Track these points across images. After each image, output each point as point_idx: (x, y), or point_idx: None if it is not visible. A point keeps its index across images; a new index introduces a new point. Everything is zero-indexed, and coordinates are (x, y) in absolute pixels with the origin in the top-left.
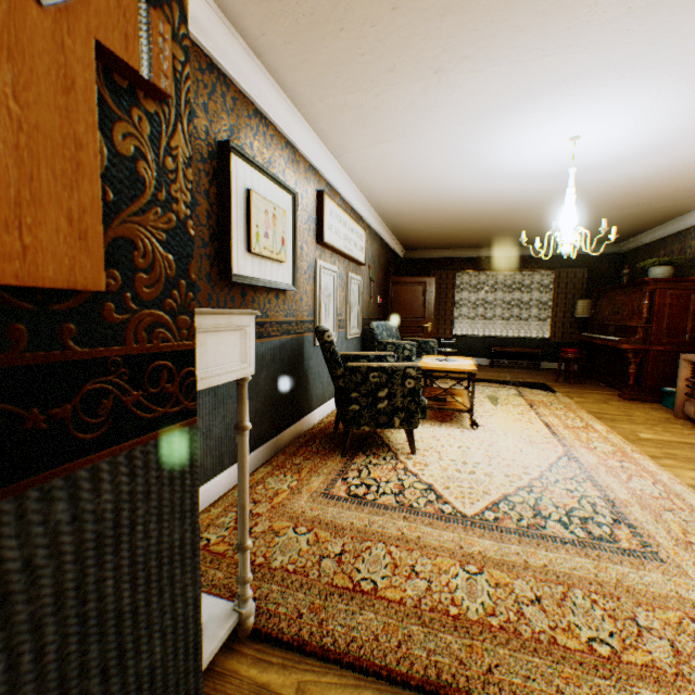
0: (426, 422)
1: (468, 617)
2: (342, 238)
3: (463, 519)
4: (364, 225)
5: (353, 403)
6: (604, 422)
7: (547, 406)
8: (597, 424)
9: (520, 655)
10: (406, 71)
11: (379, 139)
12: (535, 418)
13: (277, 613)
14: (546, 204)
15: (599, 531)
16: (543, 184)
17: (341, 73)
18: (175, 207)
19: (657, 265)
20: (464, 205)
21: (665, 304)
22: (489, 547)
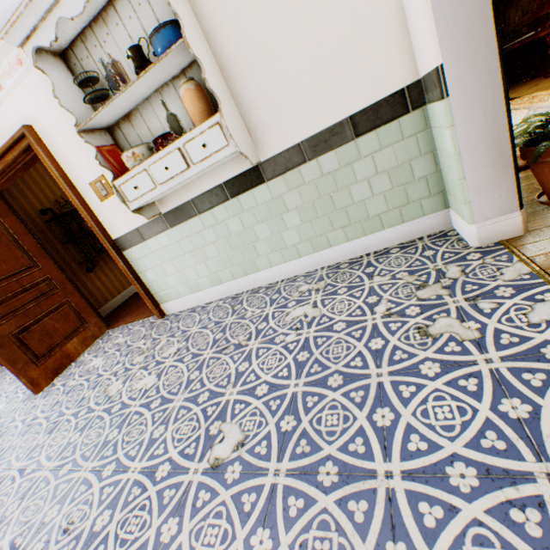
0: None
1: None
2: None
3: None
4: None
5: None
6: (543, 92)
7: None
8: (539, 94)
9: None
10: None
11: None
12: None
13: None
14: None
15: None
16: None
17: None
18: None
19: None
20: None
21: None
22: None
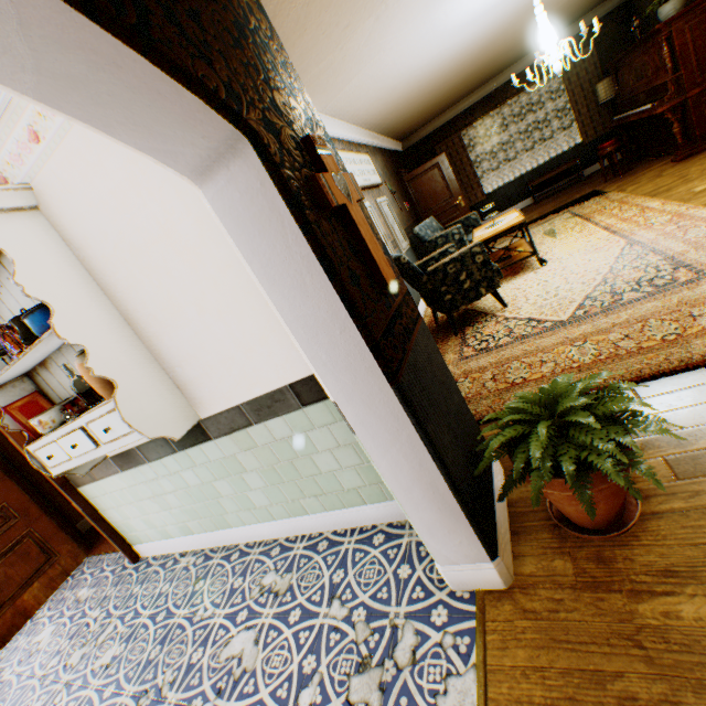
0: (502, 283)
1: (585, 364)
2: (359, 175)
3: (561, 324)
4: (362, 149)
5: (445, 295)
6: (659, 198)
7: (602, 212)
8: (652, 202)
9: (621, 363)
10: (358, 18)
11: (352, 76)
12: (594, 229)
13: (477, 412)
14: (520, 17)
15: (663, 282)
16: (509, 5)
17: (311, 55)
18: (378, 238)
19: (665, 2)
20: (441, 72)
21: (686, 42)
22: (585, 329)
